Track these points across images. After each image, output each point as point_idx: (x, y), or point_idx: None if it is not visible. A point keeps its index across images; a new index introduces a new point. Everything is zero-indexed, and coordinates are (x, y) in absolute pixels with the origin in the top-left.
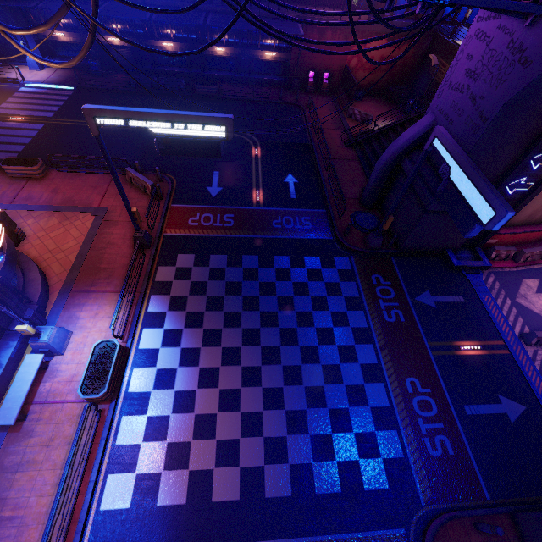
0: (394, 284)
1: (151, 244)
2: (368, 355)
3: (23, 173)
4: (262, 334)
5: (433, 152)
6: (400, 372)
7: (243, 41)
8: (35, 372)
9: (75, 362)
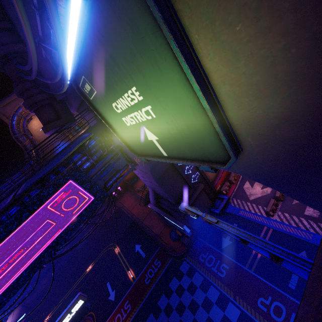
0: (209, 251)
1: None
2: (233, 311)
3: None
4: None
5: (162, 197)
6: (252, 302)
7: None
8: None
9: None
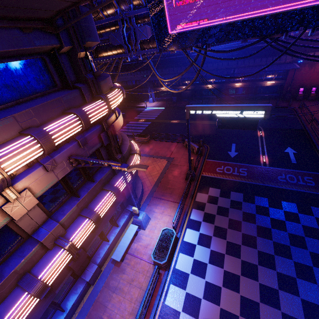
0: None
1: (194, 179)
2: None
3: (141, 140)
4: (277, 261)
5: None
6: None
7: (253, 78)
8: (133, 235)
9: (150, 237)
